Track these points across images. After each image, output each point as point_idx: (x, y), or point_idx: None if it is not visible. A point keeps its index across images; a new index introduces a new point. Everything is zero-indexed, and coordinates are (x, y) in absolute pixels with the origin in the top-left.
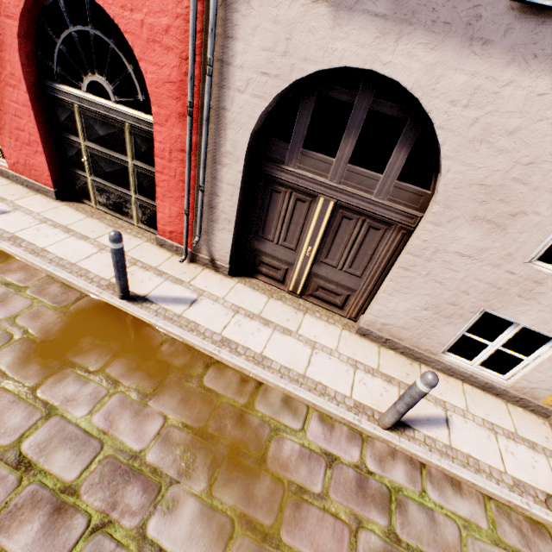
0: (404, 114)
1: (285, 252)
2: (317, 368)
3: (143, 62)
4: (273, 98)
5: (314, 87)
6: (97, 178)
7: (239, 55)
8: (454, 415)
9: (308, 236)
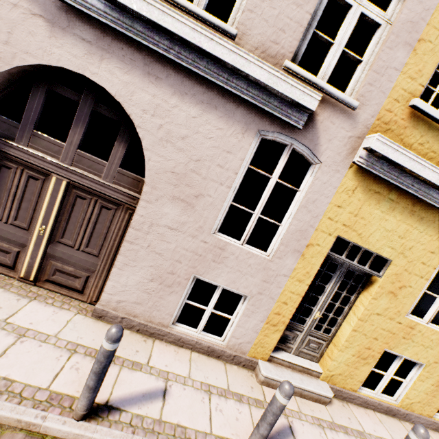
0: (120, 118)
1: (16, 232)
2: (13, 360)
3: None
4: None
5: (44, 82)
6: None
7: None
8: (174, 384)
9: (41, 214)
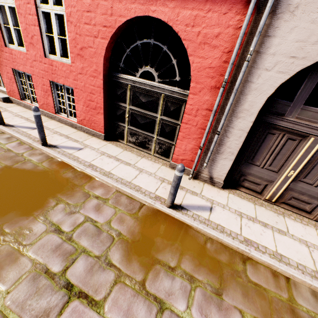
0: None
1: (268, 173)
2: None
3: (192, 56)
4: (294, 73)
5: None
6: (132, 127)
7: (273, 46)
8: None
9: (292, 163)
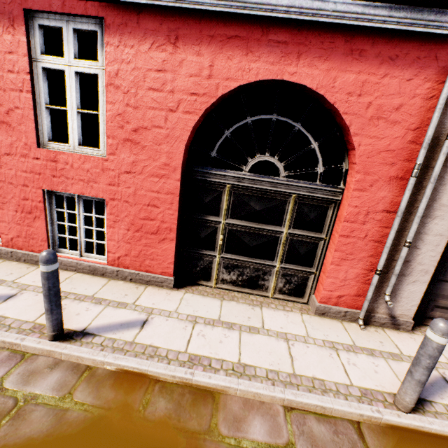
0: None
1: None
2: None
3: (358, 136)
4: None
5: None
6: (229, 255)
7: None
8: None
9: None
